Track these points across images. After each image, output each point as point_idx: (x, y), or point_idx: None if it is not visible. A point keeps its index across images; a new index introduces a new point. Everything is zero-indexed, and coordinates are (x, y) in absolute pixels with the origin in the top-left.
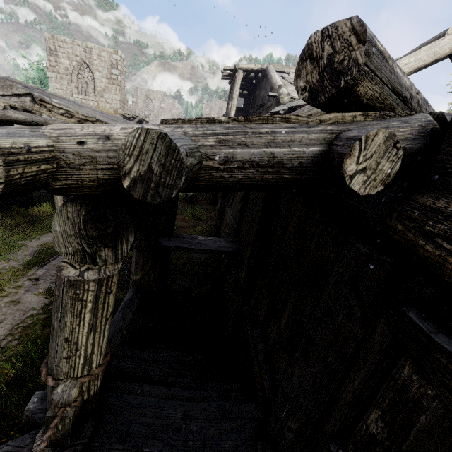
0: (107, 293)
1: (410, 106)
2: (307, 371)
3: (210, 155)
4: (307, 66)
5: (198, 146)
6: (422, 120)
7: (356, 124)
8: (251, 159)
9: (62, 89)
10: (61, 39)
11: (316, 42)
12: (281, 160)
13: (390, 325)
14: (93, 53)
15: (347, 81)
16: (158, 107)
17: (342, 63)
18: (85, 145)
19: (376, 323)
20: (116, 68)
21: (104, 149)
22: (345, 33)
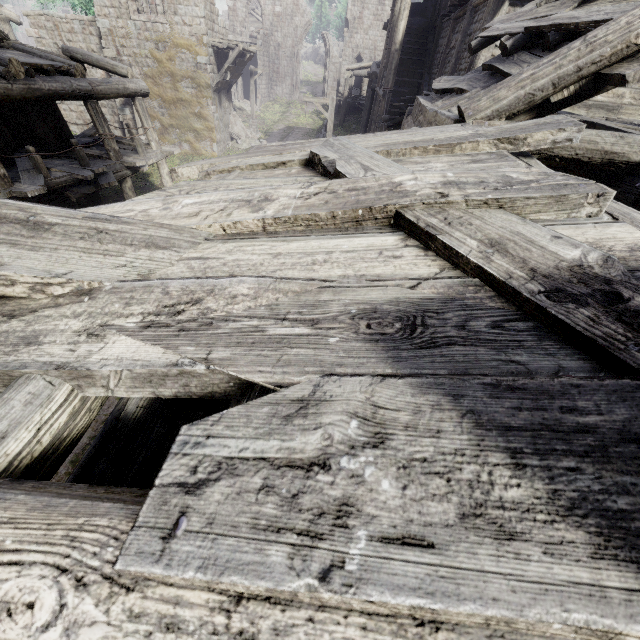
0: None
1: None
2: None
3: None
4: None
5: None
6: None
7: None
8: None
9: (113, 6)
10: None
11: None
12: None
13: None
14: None
15: None
16: (271, 15)
17: None
18: None
19: None
20: None
21: None
22: None
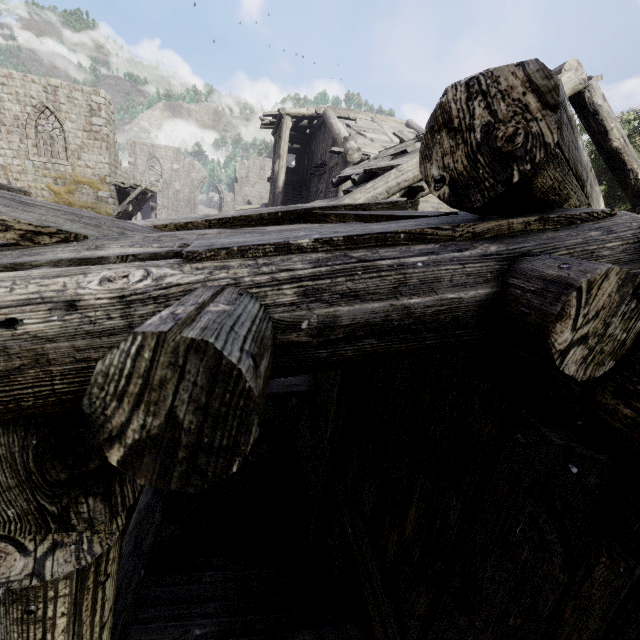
0: (99, 584)
1: (585, 192)
2: (474, 639)
3: (292, 323)
4: (443, 142)
5: (266, 307)
6: (634, 226)
7: (534, 239)
8: (368, 322)
9: (11, 149)
10: (5, 73)
11: (458, 101)
12: (422, 317)
13: (620, 573)
14: (60, 93)
15: (526, 172)
16: (169, 170)
17: (514, 140)
18: (18, 327)
19: (591, 563)
20: (99, 115)
21: (65, 333)
22: (514, 89)
